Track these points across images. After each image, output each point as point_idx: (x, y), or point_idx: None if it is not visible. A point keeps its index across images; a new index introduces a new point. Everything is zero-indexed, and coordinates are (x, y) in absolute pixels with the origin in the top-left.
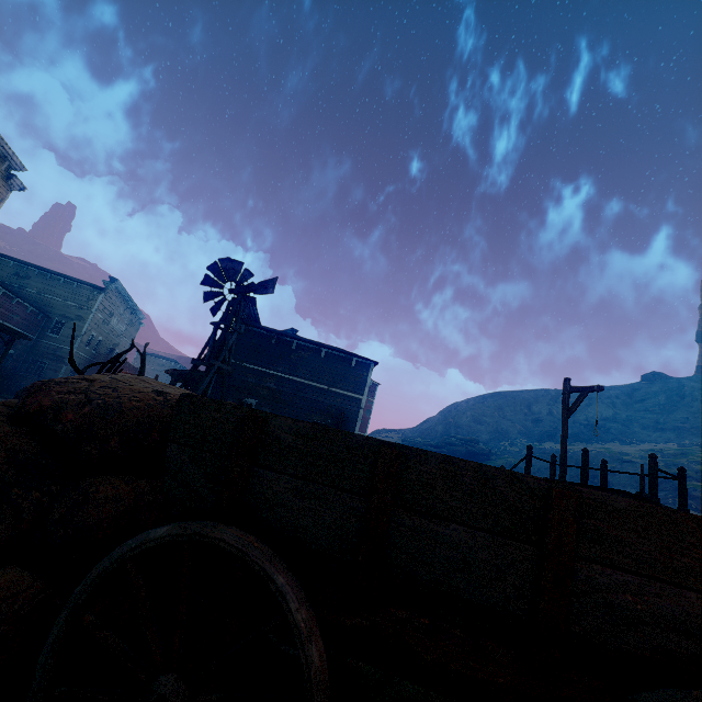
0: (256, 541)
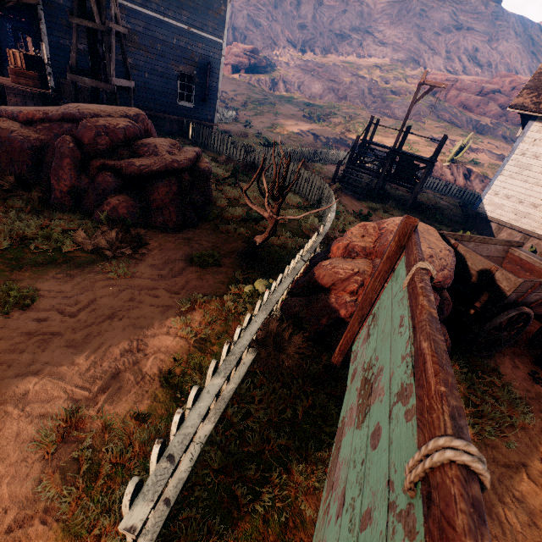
0: (528, 308)
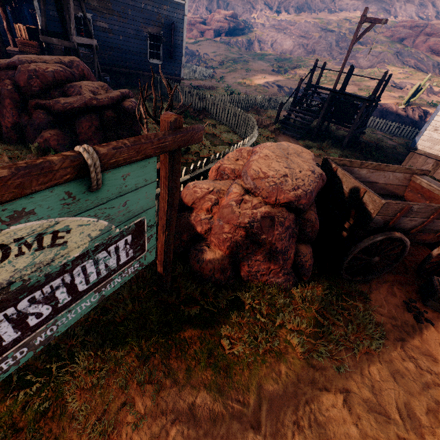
0: (401, 234)
